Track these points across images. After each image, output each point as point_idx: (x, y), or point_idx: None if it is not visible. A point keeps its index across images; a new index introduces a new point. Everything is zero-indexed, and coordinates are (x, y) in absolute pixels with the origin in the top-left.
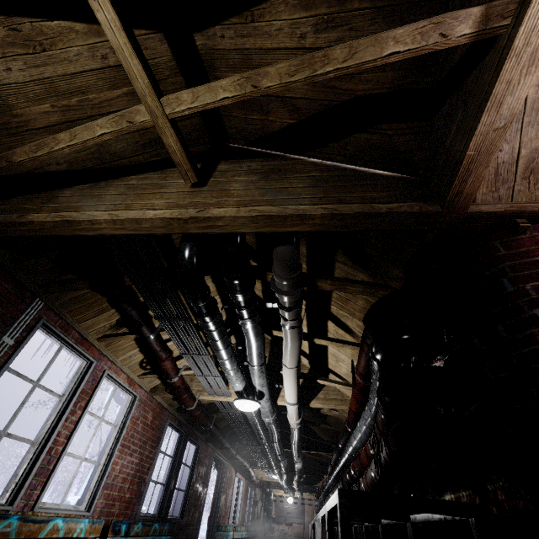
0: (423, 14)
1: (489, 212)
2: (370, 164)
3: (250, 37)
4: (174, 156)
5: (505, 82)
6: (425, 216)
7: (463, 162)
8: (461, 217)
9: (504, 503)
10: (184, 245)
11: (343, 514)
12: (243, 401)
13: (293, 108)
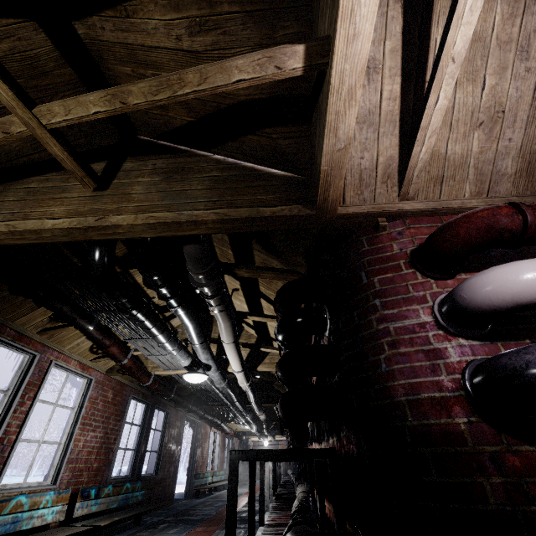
0: (291, 21)
1: (355, 213)
2: (265, 163)
3: (130, 32)
4: (65, 164)
5: (334, 113)
6: (304, 218)
7: (321, 176)
8: (333, 218)
9: (345, 446)
10: (92, 250)
11: (231, 469)
12: (191, 375)
13: (188, 106)
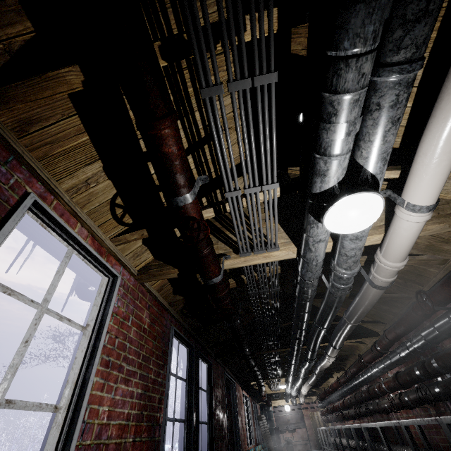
0: None
1: None
2: None
3: None
4: None
5: None
6: None
7: None
8: None
9: None
10: None
11: None
12: (357, 196)
13: None
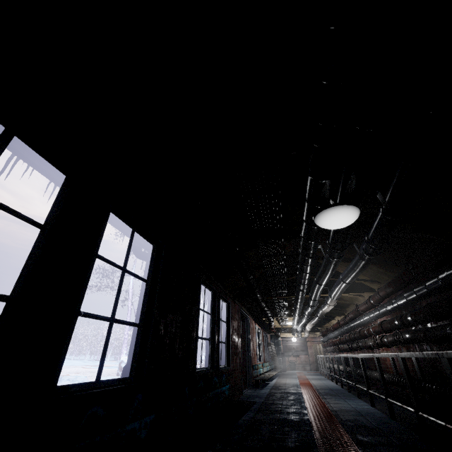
0: None
1: None
2: None
3: None
4: None
5: None
6: None
7: None
8: None
9: None
10: None
11: None
12: (338, 208)
13: None
